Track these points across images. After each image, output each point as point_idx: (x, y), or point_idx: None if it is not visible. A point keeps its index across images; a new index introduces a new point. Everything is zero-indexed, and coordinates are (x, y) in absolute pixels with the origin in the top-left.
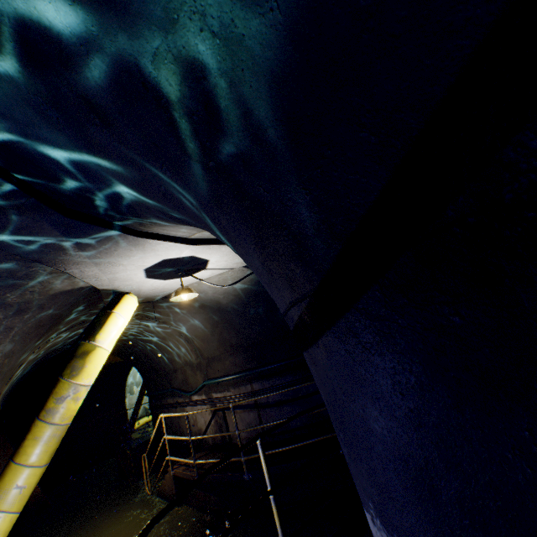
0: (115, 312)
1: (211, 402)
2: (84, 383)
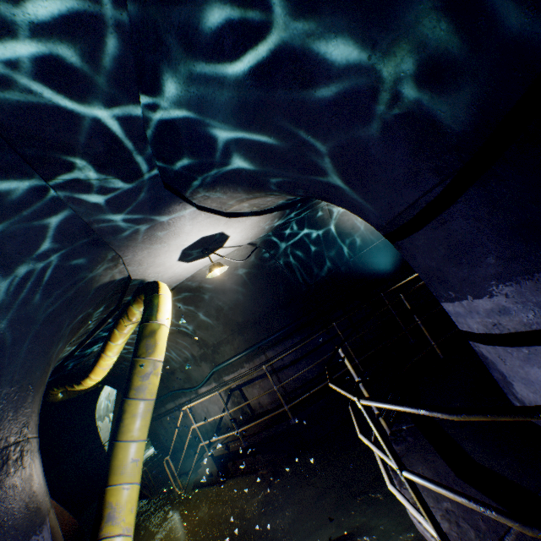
0: (162, 294)
1: (224, 385)
2: (160, 359)
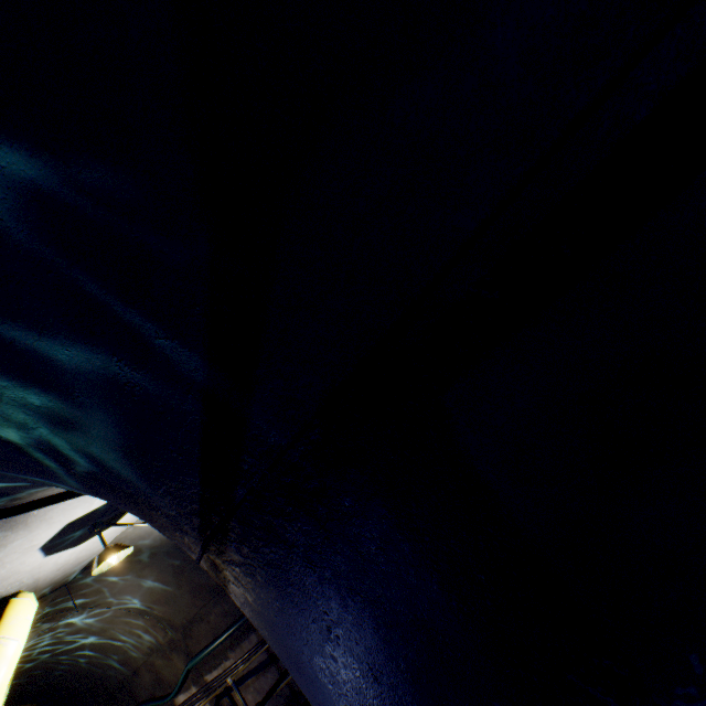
0: None
1: (206, 691)
2: None
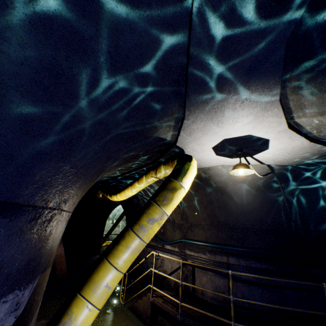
0: (192, 165)
1: (183, 255)
2: (168, 213)
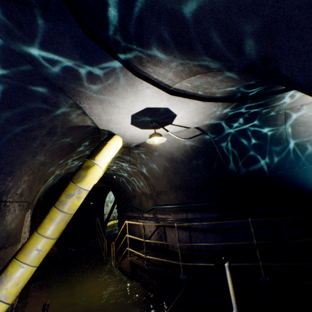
0: (108, 143)
1: (156, 220)
2: (84, 187)
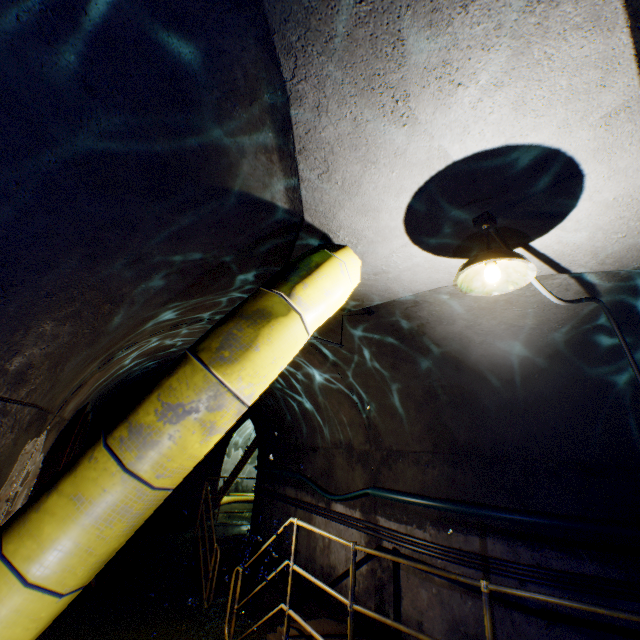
0: (337, 257)
1: (372, 530)
2: (237, 390)
